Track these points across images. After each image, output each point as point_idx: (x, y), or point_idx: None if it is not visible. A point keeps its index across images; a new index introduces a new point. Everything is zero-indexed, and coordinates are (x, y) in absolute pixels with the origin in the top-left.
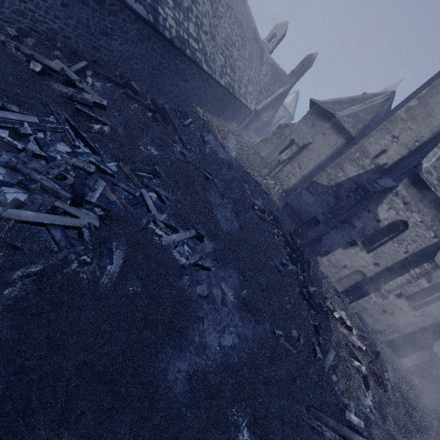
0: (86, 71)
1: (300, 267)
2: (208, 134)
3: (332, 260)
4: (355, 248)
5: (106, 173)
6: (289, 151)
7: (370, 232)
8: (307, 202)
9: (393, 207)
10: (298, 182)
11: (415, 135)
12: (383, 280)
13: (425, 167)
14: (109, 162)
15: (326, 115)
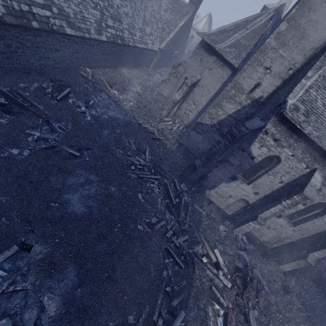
0: None
1: (177, 215)
2: (99, 94)
3: (219, 192)
4: (236, 182)
5: None
6: (180, 91)
7: (247, 168)
8: (196, 141)
9: (265, 145)
10: (195, 117)
11: (288, 62)
12: (261, 208)
13: (291, 104)
14: None
15: (210, 49)
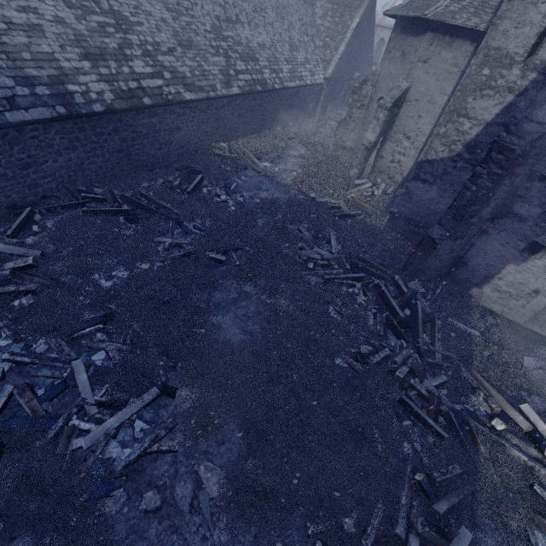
0: (34, 218)
1: (412, 339)
2: (243, 172)
3: (503, 288)
4: (544, 255)
5: (26, 363)
6: (375, 125)
7: None
8: (426, 199)
9: None
10: (415, 162)
11: None
12: None
13: None
14: (37, 341)
15: (417, 25)
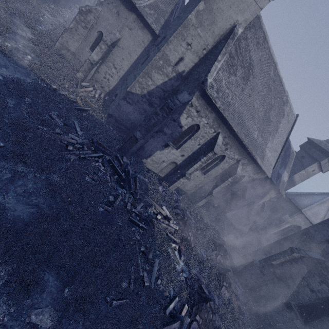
0: None
1: (128, 188)
2: None
3: (154, 160)
4: (168, 148)
5: None
6: (98, 50)
7: (177, 136)
8: (127, 111)
9: (190, 116)
10: (117, 83)
11: (203, 42)
12: (187, 166)
13: (210, 82)
14: None
15: (128, 2)
